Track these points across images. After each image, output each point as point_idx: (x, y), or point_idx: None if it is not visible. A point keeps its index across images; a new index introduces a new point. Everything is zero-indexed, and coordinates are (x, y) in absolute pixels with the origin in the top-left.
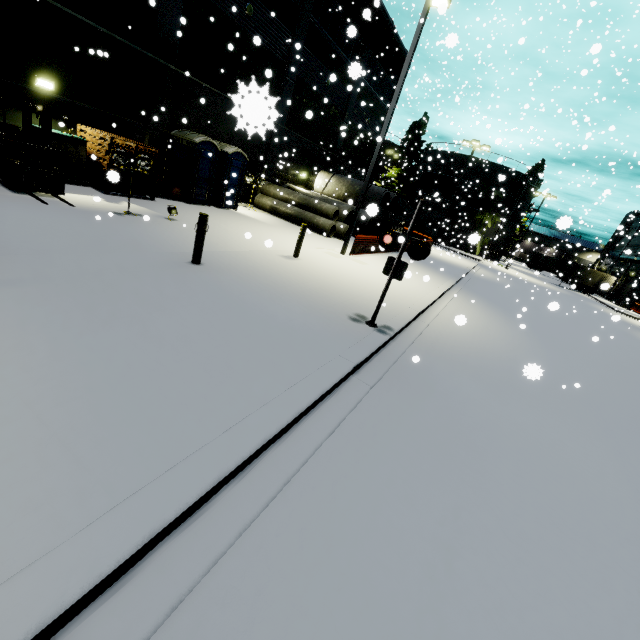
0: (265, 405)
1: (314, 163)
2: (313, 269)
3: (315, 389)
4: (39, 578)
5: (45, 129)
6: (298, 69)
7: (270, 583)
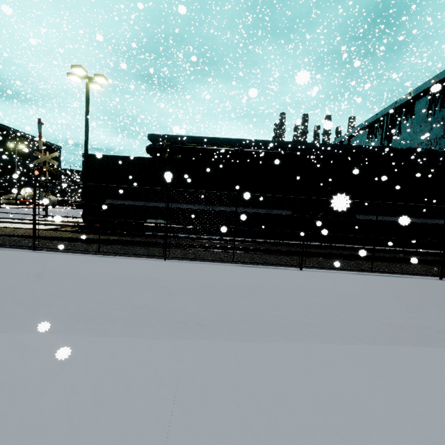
0: None
1: (20, 186)
2: None
3: None
4: None
5: None
6: None
7: None
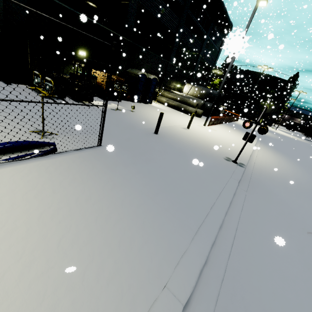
0: (218, 198)
1: (183, 79)
2: (198, 134)
3: (231, 192)
4: (192, 255)
5: (89, 75)
6: (180, 36)
7: (248, 266)
